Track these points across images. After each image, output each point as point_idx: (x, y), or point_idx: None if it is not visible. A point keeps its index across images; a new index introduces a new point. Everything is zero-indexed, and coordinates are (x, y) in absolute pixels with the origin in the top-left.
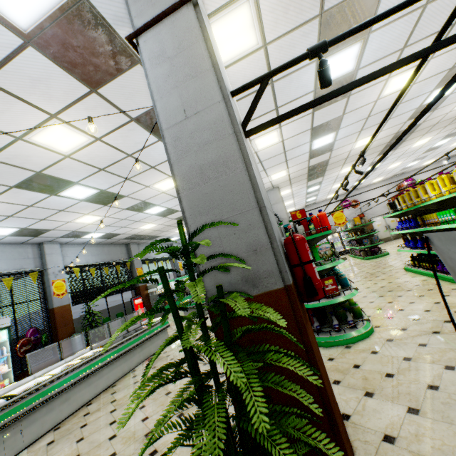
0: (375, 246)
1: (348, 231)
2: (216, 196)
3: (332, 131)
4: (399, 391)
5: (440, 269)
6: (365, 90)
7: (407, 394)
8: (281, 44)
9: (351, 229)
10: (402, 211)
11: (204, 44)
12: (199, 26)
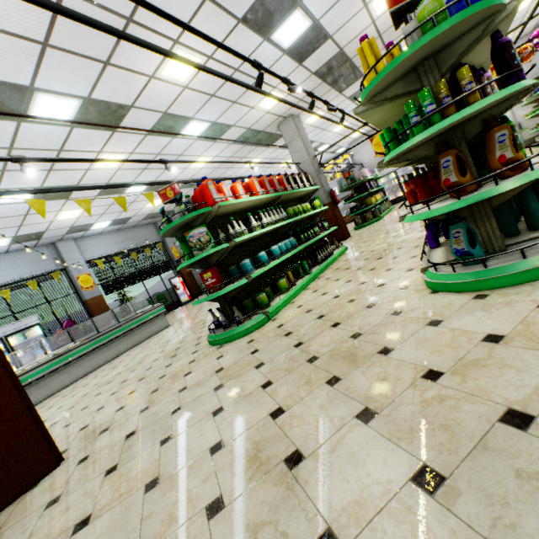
0: None
1: None
2: None
3: (290, 9)
4: (158, 410)
5: None
6: None
7: (156, 415)
8: None
9: None
10: None
11: None
12: None
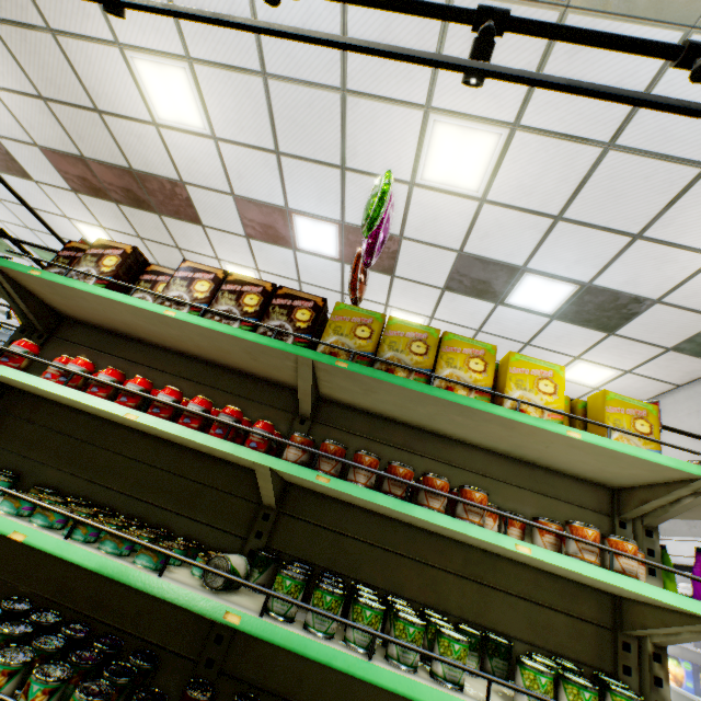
0: None
1: None
2: None
3: None
4: None
5: None
6: None
7: None
8: None
9: None
10: None
11: None
12: None
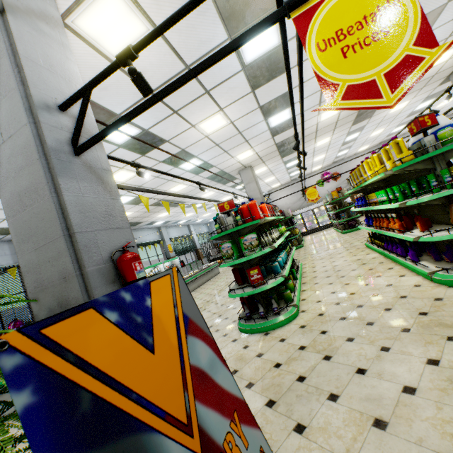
0: (352, 219)
1: (332, 204)
2: (33, 223)
3: (285, 107)
4: (273, 382)
5: (386, 247)
6: (304, 62)
7: (277, 385)
8: (177, 26)
9: (332, 203)
10: (354, 190)
11: (8, 59)
12: (6, 37)
